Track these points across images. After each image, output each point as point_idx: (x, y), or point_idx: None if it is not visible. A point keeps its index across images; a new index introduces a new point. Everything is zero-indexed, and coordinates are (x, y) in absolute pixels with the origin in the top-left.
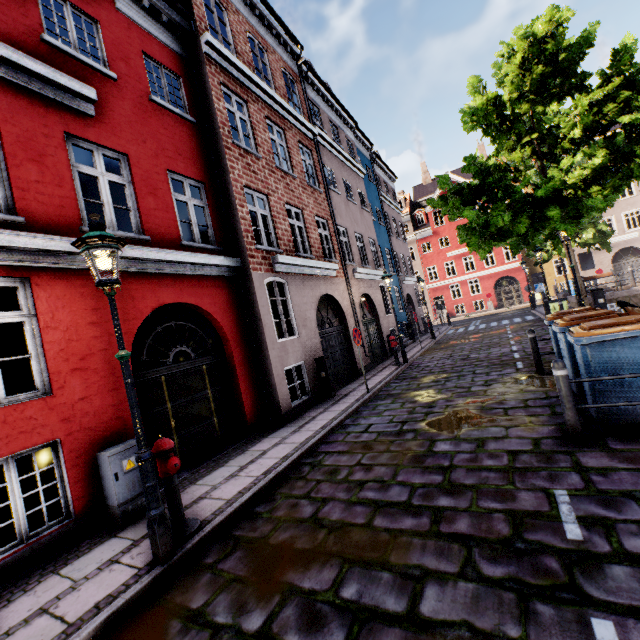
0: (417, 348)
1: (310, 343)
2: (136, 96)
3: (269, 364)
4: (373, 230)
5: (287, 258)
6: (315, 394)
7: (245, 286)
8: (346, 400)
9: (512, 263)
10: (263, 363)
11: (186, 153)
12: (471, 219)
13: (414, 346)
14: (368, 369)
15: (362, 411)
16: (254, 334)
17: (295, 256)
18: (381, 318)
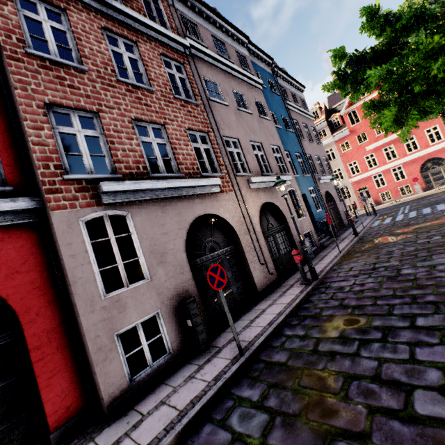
0: (336, 250)
1: (173, 282)
2: None
3: (83, 336)
4: (277, 137)
5: (122, 184)
6: (180, 350)
7: (50, 231)
8: (207, 371)
9: (438, 144)
10: (79, 333)
11: None
12: (378, 80)
13: (334, 247)
14: (274, 286)
15: (206, 421)
16: (67, 293)
17: (148, 178)
18: (291, 224)
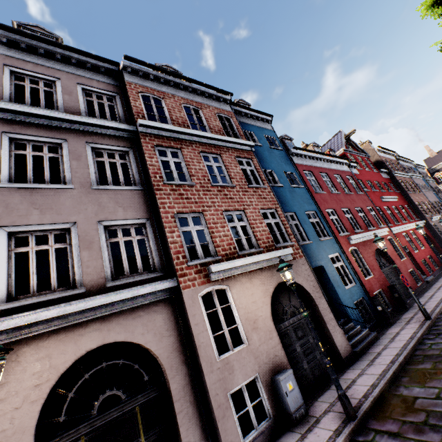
0: None
1: None
2: (394, 193)
3: None
4: (435, 197)
5: (433, 217)
6: None
7: (428, 227)
8: None
9: None
10: None
11: (402, 200)
12: None
13: None
14: None
15: None
16: (436, 238)
17: (431, 216)
18: None
